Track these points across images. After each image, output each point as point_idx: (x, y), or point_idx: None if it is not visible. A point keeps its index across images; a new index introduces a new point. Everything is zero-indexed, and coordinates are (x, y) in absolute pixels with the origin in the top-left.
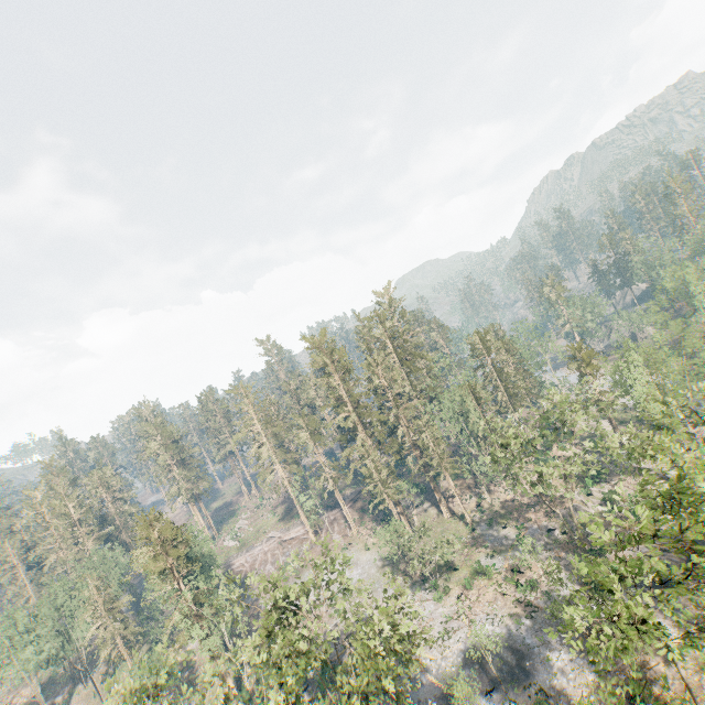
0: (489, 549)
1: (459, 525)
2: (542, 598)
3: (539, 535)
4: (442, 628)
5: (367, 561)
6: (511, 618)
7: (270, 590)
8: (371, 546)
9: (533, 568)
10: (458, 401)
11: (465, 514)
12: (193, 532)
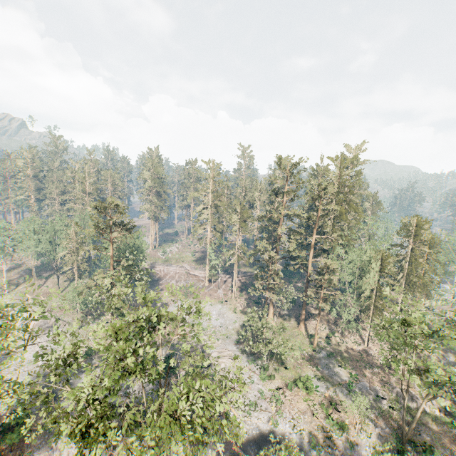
0: (319, 372)
1: (305, 340)
2: (344, 442)
3: (366, 392)
4: (254, 399)
5: (230, 318)
6: (310, 436)
7: (144, 303)
8: (238, 312)
9: (348, 414)
10: (364, 260)
11: (315, 337)
12: (137, 234)
